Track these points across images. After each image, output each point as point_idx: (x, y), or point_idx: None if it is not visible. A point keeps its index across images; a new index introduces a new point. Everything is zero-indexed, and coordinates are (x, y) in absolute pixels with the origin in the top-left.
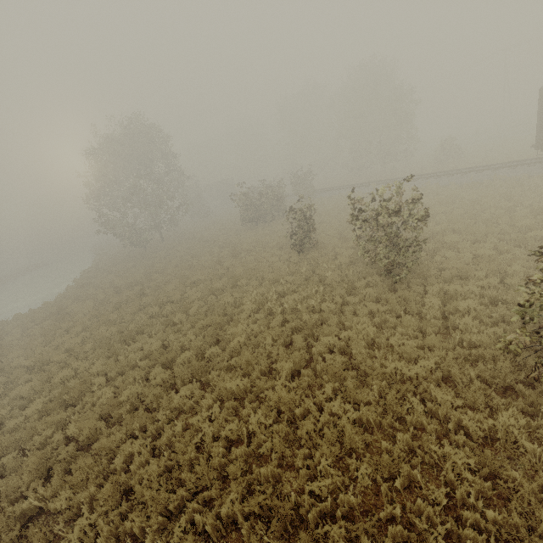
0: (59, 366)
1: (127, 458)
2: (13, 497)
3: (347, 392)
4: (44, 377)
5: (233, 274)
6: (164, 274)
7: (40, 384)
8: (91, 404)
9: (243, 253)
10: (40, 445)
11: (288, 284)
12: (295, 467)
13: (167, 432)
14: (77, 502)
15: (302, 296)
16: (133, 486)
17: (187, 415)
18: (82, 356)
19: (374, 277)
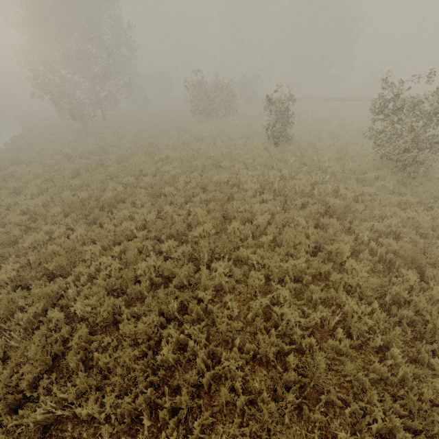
0: (20, 228)
1: (174, 346)
2: (9, 400)
3: (434, 281)
4: (5, 239)
5: (208, 156)
6: (121, 149)
7: (0, 248)
8: (86, 275)
9: (206, 139)
10: (27, 323)
11: (286, 170)
12: (420, 363)
13: (225, 316)
14: (128, 410)
15: (310, 182)
16: (204, 385)
17: (231, 295)
18: (50, 220)
19: (382, 171)
